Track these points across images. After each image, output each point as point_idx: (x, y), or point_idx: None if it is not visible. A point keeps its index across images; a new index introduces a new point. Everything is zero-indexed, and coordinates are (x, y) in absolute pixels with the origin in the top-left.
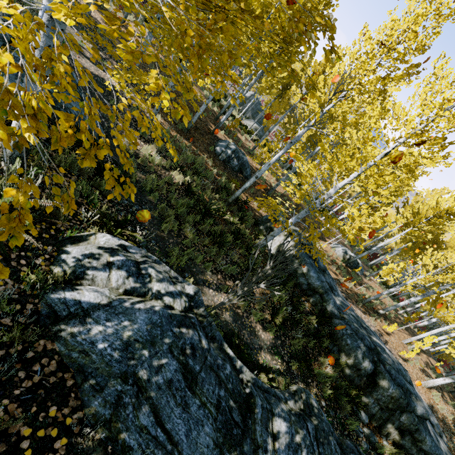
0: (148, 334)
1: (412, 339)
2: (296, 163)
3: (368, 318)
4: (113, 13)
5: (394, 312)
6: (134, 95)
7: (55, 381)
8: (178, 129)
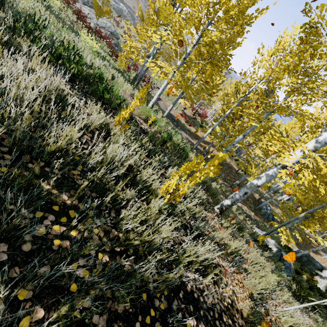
0: None
1: None
2: None
3: None
4: (193, 132)
5: None
6: (242, 204)
7: None
8: (252, 210)
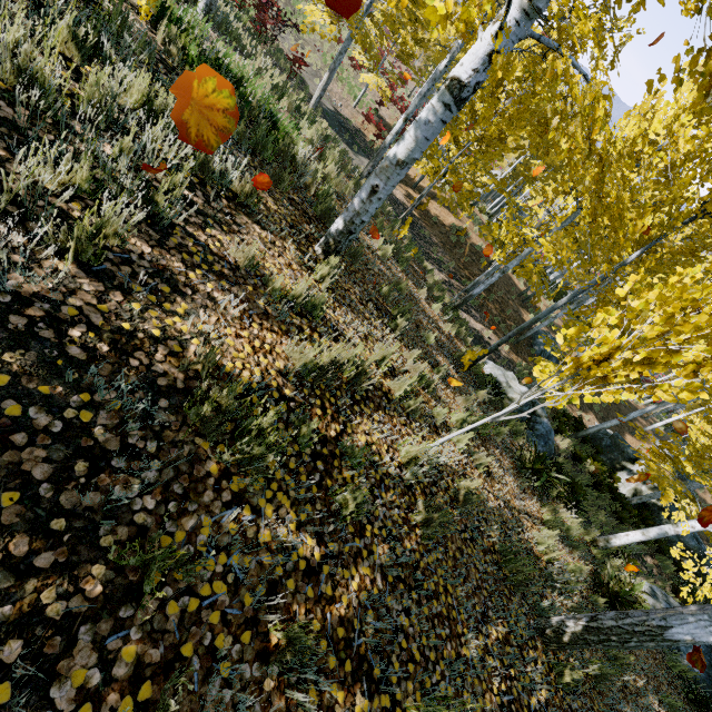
0: (706, 660)
1: None
2: (692, 437)
3: None
4: None
5: None
6: (484, 327)
7: (700, 691)
8: (509, 344)
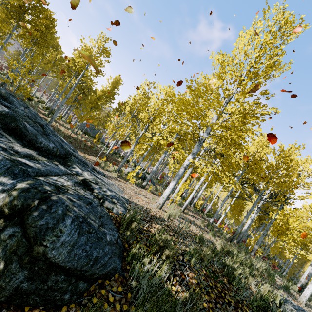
0: None
1: (173, 196)
2: None
3: (109, 173)
4: None
5: (180, 202)
6: None
7: None
8: None
